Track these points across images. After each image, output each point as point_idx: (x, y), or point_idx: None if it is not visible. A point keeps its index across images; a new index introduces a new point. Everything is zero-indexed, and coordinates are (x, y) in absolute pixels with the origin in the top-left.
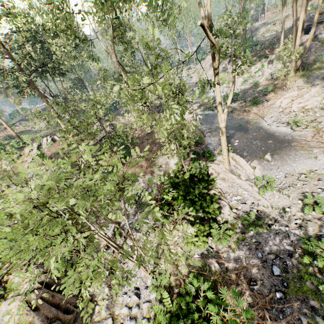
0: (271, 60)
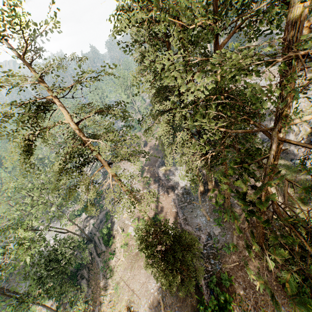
0: None
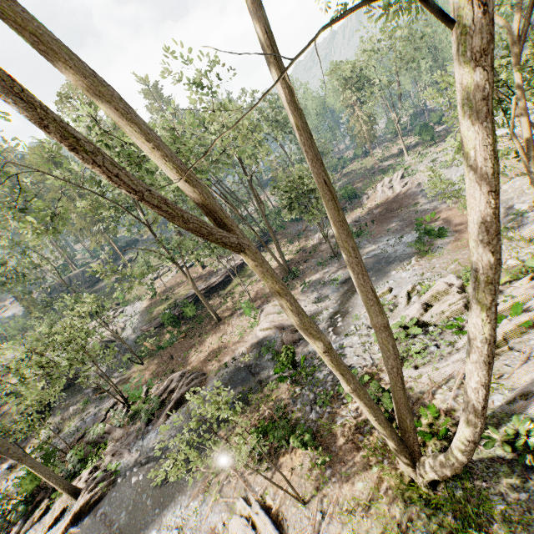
0: None
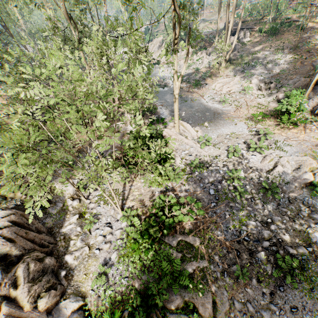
0: (209, 52)
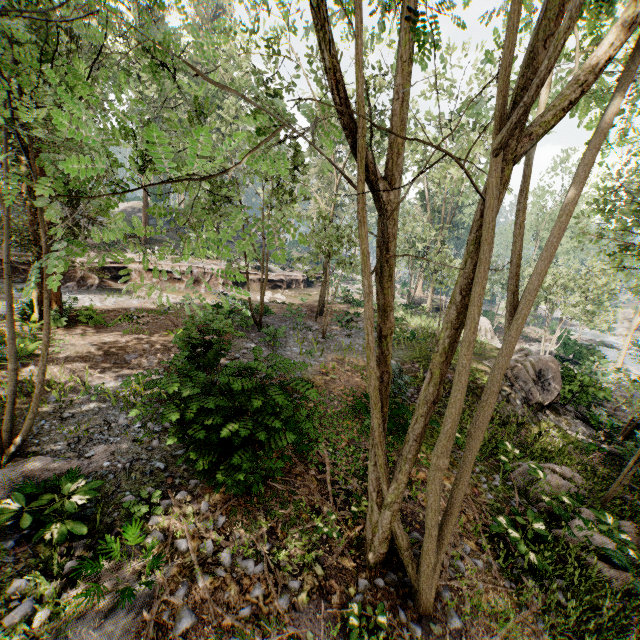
0: None
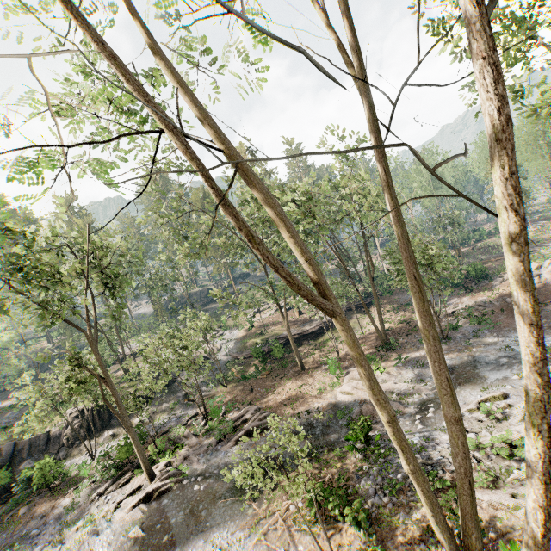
0: None
